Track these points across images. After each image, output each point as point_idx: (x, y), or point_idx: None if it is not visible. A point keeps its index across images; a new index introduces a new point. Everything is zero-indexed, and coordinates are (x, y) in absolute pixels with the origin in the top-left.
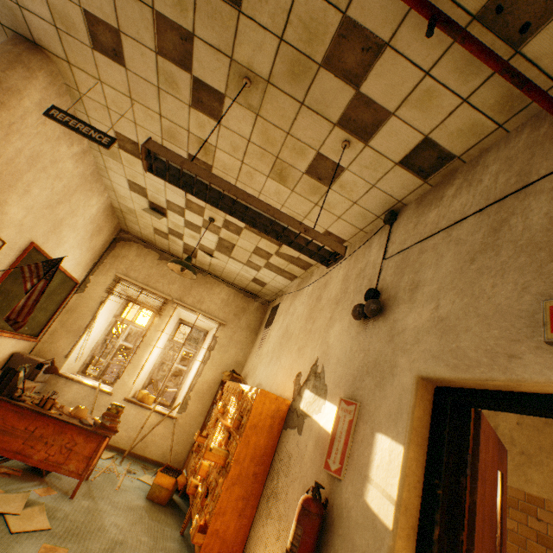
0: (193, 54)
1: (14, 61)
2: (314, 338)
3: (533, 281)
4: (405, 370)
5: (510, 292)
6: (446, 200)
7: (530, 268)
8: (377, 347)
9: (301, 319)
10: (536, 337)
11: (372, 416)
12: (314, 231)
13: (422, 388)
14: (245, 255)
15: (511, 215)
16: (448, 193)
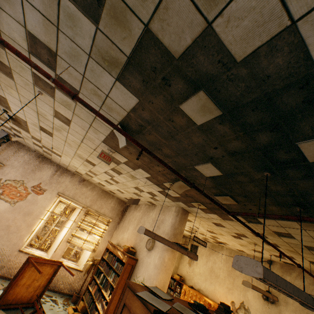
0: (245, 237)
1: (185, 221)
2: (237, 289)
3: None
4: None
5: None
6: (292, 276)
7: None
8: None
9: (223, 271)
10: None
11: None
12: (273, 295)
13: None
14: (197, 235)
15: None
16: (293, 274)
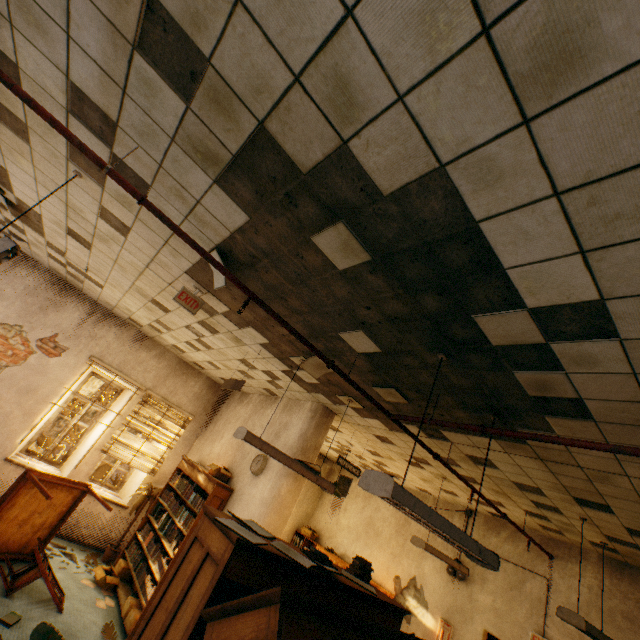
0: (427, 465)
1: (326, 429)
2: (408, 555)
3: (529, 618)
4: (478, 623)
5: (522, 616)
6: (501, 537)
7: (529, 611)
8: (462, 599)
9: (390, 525)
10: (527, 639)
11: (461, 636)
12: (461, 565)
13: (485, 633)
14: (351, 459)
15: (526, 580)
16: (503, 534)
